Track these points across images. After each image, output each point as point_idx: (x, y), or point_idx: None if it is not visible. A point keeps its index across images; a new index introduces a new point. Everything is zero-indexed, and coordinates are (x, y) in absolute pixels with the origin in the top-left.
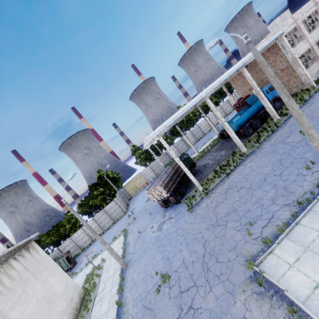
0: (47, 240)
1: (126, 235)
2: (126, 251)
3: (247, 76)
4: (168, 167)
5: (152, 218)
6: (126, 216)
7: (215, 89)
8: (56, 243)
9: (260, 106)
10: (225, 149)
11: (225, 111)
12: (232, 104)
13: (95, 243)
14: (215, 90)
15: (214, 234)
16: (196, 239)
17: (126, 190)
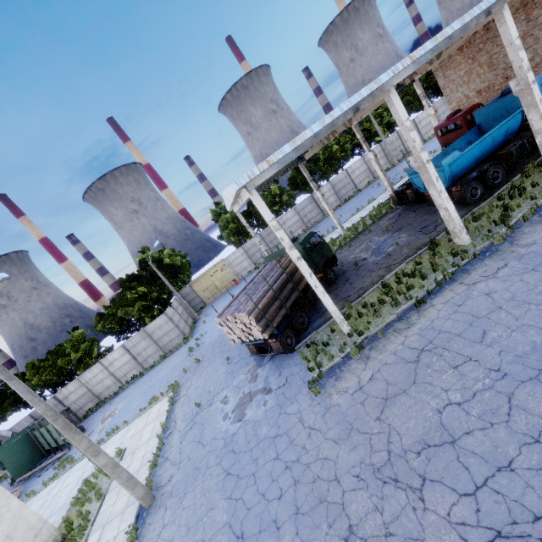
0: (34, 380)
1: (174, 400)
2: (163, 448)
3: (508, 35)
4: (274, 264)
5: (229, 372)
6: (186, 347)
7: (416, 65)
8: (51, 385)
9: (512, 130)
10: (406, 229)
11: (406, 144)
12: (422, 130)
13: (124, 395)
14: (404, 83)
15: (381, 513)
16: (324, 502)
17: (196, 290)
